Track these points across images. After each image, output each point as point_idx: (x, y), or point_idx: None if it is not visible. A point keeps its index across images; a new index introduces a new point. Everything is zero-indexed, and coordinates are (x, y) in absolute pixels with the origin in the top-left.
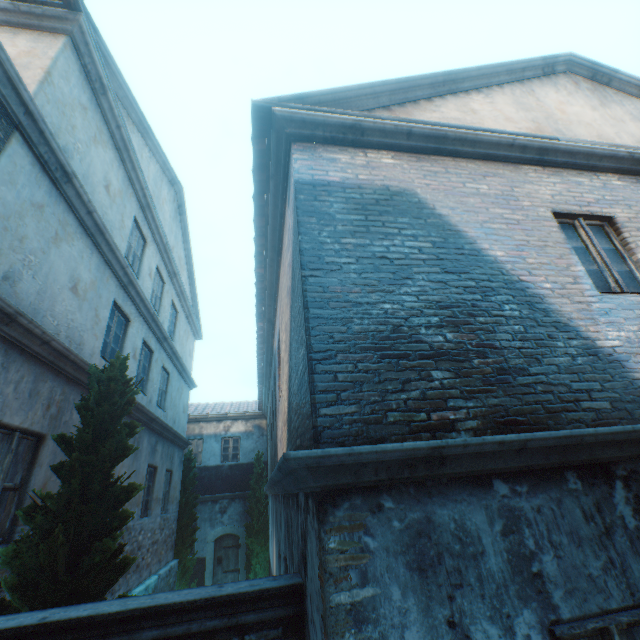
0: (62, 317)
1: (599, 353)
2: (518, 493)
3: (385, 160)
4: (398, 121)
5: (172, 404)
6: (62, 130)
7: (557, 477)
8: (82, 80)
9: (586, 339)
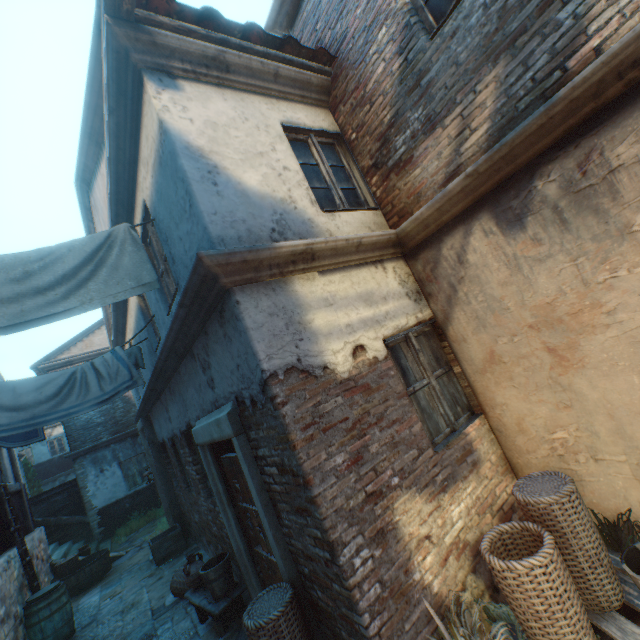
0: None
1: None
2: (117, 445)
3: None
4: (85, 354)
5: None
6: None
7: (126, 439)
8: None
9: None
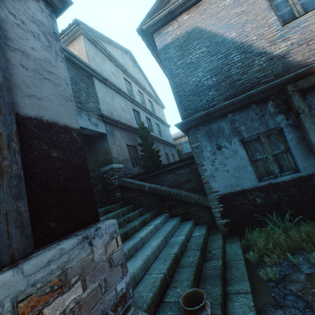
0: (124, 118)
1: (274, 58)
2: (235, 115)
3: (184, 18)
4: None
5: (164, 134)
6: (97, 67)
7: (248, 107)
8: (91, 45)
9: (269, 54)
